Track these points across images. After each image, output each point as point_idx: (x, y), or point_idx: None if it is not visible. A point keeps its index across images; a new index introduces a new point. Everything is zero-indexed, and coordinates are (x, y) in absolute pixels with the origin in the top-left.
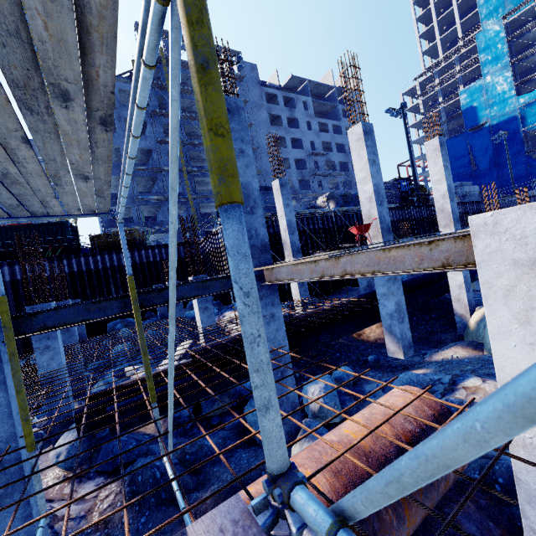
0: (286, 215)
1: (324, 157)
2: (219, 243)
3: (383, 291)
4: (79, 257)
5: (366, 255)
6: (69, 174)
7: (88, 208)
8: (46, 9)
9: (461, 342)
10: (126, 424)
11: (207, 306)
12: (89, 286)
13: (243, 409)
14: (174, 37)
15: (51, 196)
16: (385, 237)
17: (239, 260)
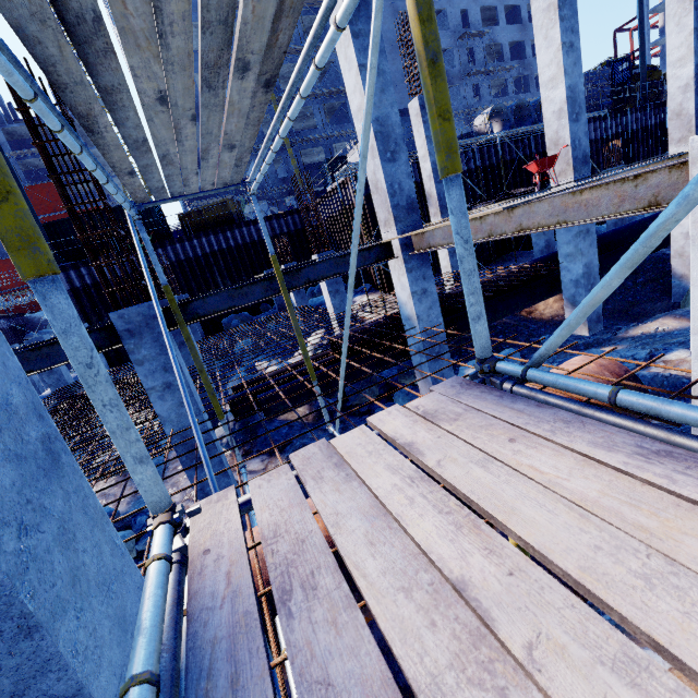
0: (430, 155)
1: (484, 37)
2: (337, 207)
3: (569, 251)
4: (173, 244)
5: (549, 203)
6: (218, 146)
7: (222, 181)
8: None
9: (673, 312)
10: (279, 409)
11: (338, 289)
12: (192, 279)
13: (391, 396)
14: (379, 5)
15: (194, 173)
16: (578, 171)
17: (460, 217)
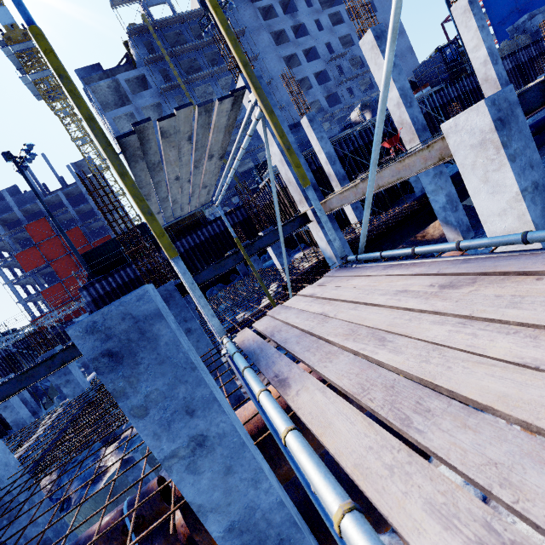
0: (322, 149)
1: (346, 56)
2: (269, 196)
3: (432, 189)
4: None
5: (389, 169)
6: (199, 188)
7: (200, 204)
8: (216, 136)
9: None
10: None
11: (280, 251)
12: None
13: None
14: (264, 128)
15: (187, 204)
16: (422, 137)
17: (315, 201)
